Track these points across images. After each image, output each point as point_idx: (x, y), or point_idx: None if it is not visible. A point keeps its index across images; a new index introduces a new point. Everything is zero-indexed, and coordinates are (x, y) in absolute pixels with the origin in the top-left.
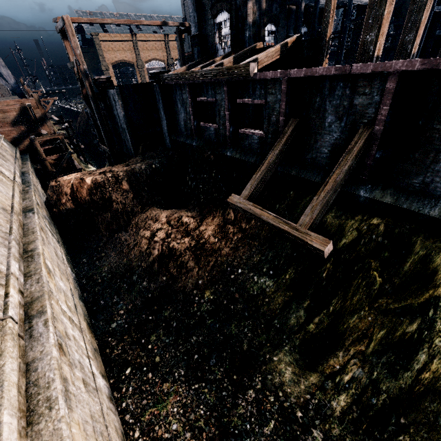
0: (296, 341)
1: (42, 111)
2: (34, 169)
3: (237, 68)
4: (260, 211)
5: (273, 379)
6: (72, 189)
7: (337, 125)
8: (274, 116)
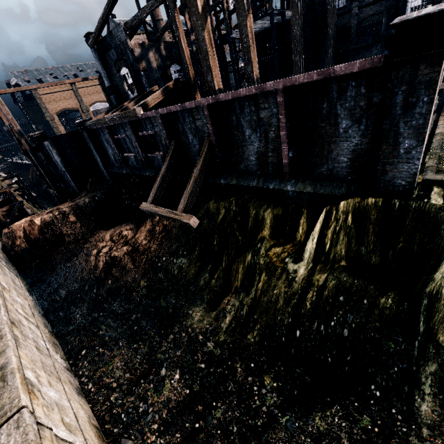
0: (204, 295)
1: None
2: None
3: (129, 112)
4: (158, 209)
5: (186, 323)
6: (23, 231)
7: (195, 140)
8: (163, 141)
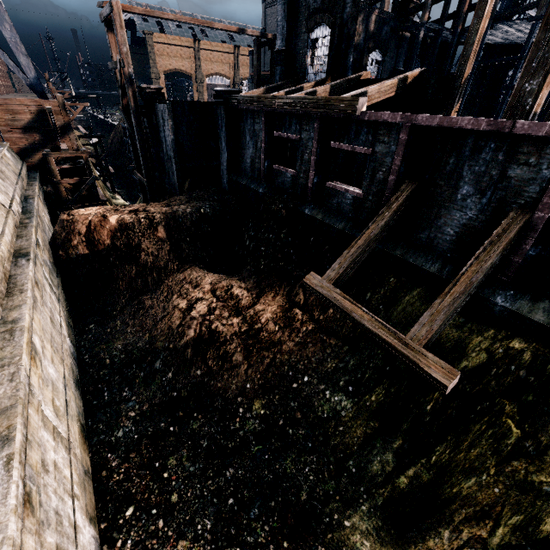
0: (379, 499)
1: (65, 119)
2: (43, 193)
3: (339, 101)
4: (351, 305)
5: None
6: (88, 229)
7: (476, 200)
8: (381, 173)
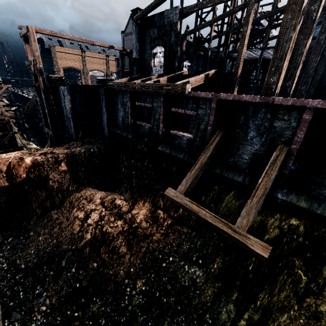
0: None
1: None
2: None
3: (175, 86)
4: (197, 207)
5: None
6: (8, 168)
7: (258, 139)
8: (203, 125)
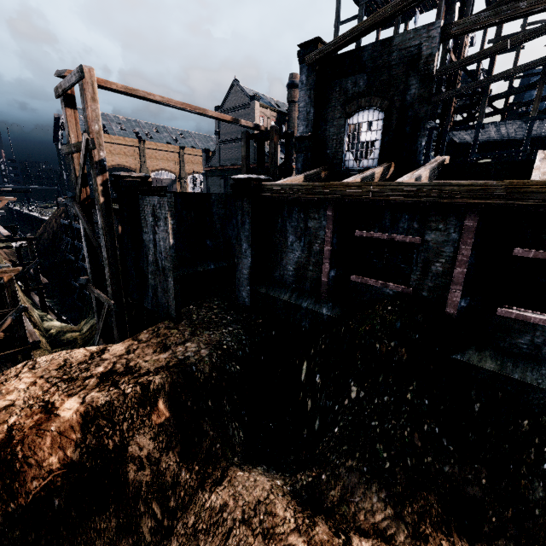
0: None
1: None
2: None
3: None
4: None
5: None
6: (5, 453)
7: None
8: None
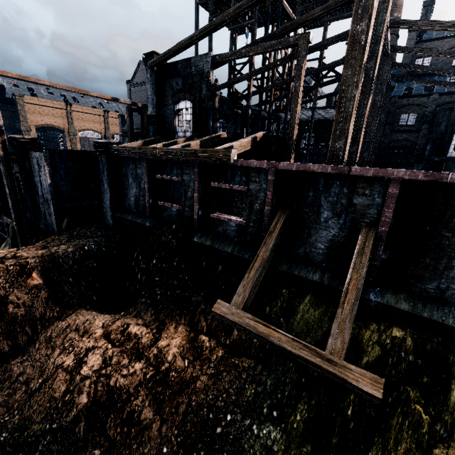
0: None
1: None
2: None
3: (214, 152)
4: (266, 328)
5: None
6: None
7: (335, 221)
8: (258, 205)
